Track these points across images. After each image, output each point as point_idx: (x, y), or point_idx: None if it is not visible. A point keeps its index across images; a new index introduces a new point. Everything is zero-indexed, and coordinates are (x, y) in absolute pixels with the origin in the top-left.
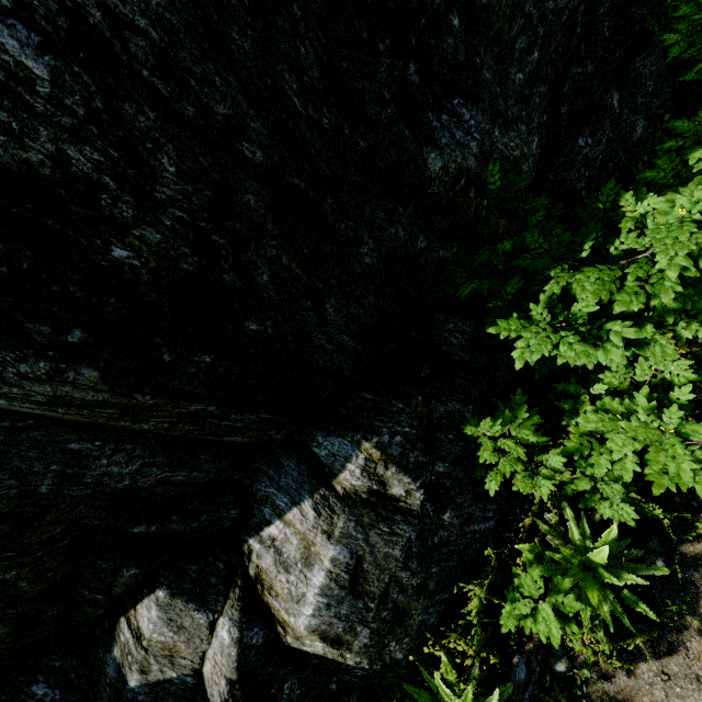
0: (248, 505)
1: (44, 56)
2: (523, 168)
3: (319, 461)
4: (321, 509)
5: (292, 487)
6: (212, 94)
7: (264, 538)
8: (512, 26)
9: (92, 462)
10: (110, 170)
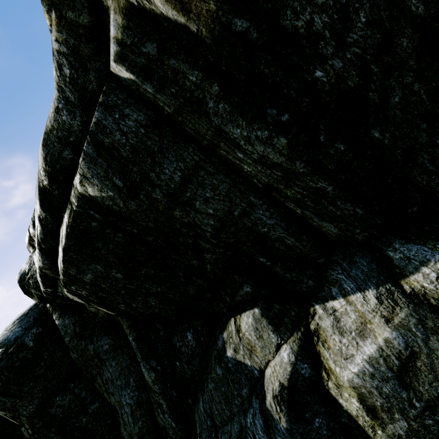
0: (320, 282)
1: None
2: None
3: (391, 262)
4: (384, 299)
5: (360, 278)
6: None
7: (327, 307)
8: None
9: (256, 209)
10: (329, 27)
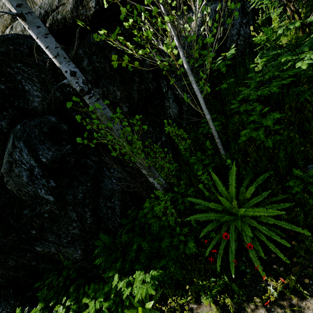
0: None
1: None
2: (76, 255)
3: None
4: None
5: None
6: None
7: None
8: (59, 232)
9: None
10: None
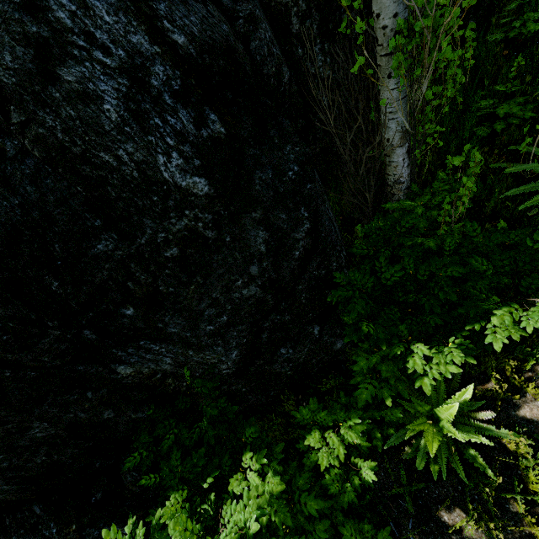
0: None
1: None
2: (223, 366)
3: None
4: None
5: None
6: None
7: None
8: (201, 303)
9: None
10: None
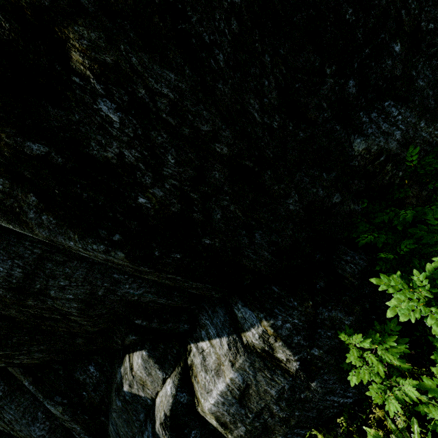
0: (195, 324)
1: (117, 112)
2: None
3: (236, 318)
4: (232, 346)
5: (219, 326)
6: (200, 121)
7: (199, 346)
8: None
9: (122, 285)
10: (142, 160)
